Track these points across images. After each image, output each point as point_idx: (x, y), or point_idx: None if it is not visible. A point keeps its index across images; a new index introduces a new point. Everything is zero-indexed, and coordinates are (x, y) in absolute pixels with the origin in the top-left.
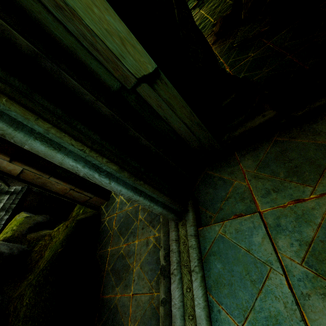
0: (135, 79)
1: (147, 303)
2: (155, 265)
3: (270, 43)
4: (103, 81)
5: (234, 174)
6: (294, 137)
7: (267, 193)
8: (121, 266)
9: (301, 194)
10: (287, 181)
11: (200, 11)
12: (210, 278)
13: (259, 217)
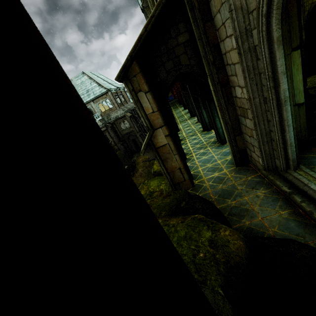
0: (294, 104)
1: (279, 218)
2: (272, 202)
3: None
4: None
5: None
6: None
7: None
8: (239, 210)
9: None
10: None
11: None
12: None
13: None
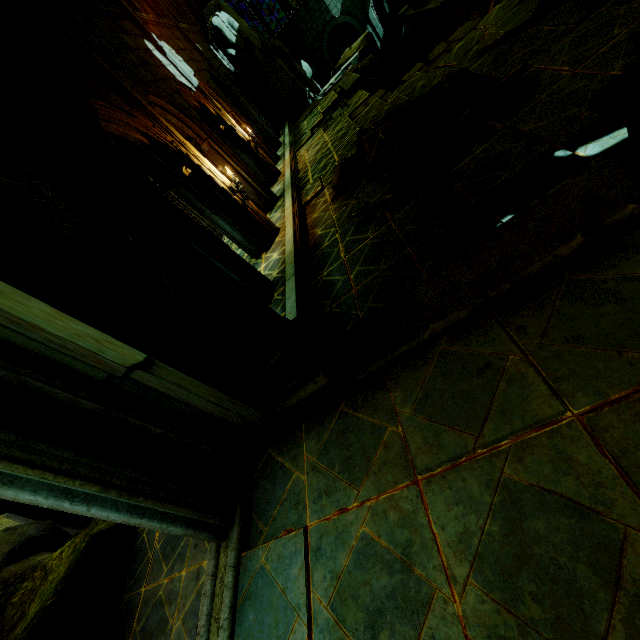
0: (124, 368)
1: None
2: None
3: (392, 221)
4: (83, 372)
5: (296, 460)
6: (358, 409)
7: (319, 497)
8: (157, 621)
9: (346, 501)
10: (339, 478)
11: (324, 135)
12: (239, 638)
13: (302, 535)
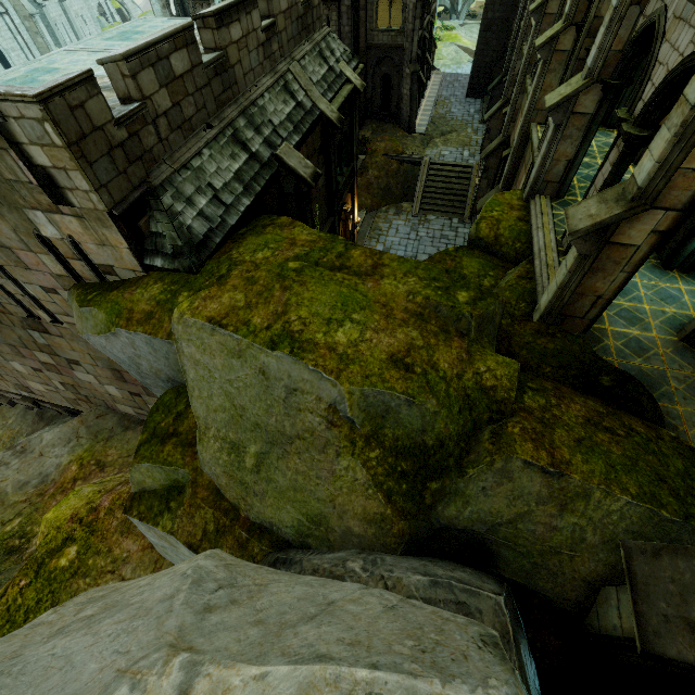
0: None
1: None
2: None
3: None
4: None
5: None
6: None
7: None
8: None
9: None
10: None
11: None
12: None
13: None
